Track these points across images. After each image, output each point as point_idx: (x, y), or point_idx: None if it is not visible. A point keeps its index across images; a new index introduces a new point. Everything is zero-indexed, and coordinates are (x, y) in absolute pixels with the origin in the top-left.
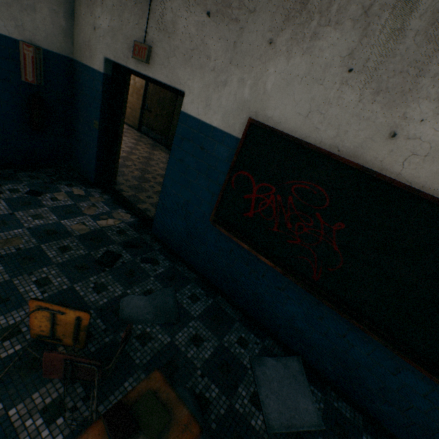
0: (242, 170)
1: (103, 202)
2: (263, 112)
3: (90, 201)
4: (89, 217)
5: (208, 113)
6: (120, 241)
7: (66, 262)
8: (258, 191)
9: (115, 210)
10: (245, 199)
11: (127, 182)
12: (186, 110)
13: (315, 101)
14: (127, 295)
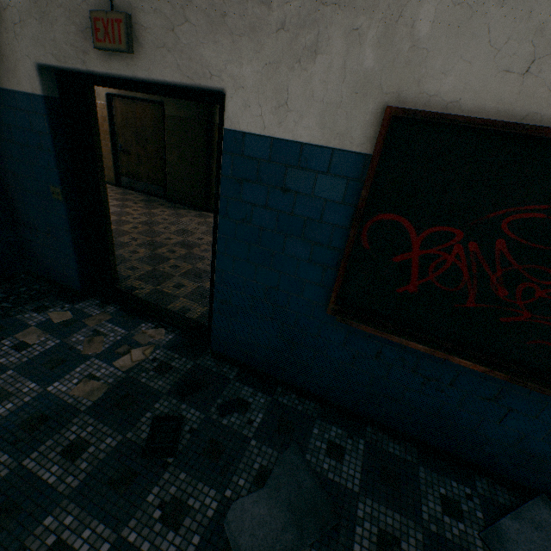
0: (382, 212)
1: (110, 320)
2: (416, 87)
3: (87, 326)
4: (96, 359)
5: (285, 120)
6: (168, 388)
7: (86, 481)
8: (423, 244)
9: (136, 329)
10: (397, 264)
11: (134, 271)
12: (237, 125)
13: (545, 33)
14: (231, 505)
